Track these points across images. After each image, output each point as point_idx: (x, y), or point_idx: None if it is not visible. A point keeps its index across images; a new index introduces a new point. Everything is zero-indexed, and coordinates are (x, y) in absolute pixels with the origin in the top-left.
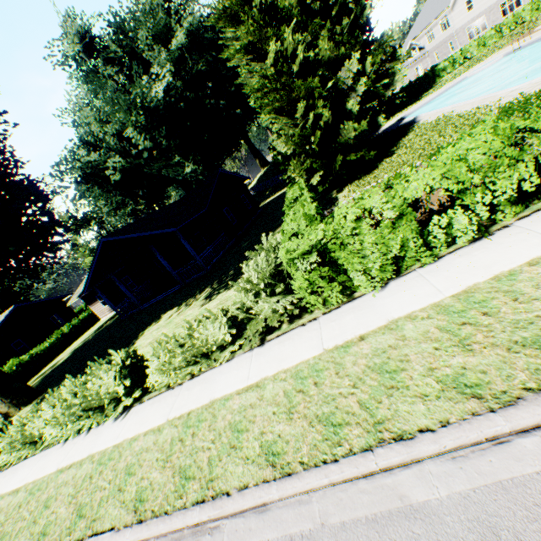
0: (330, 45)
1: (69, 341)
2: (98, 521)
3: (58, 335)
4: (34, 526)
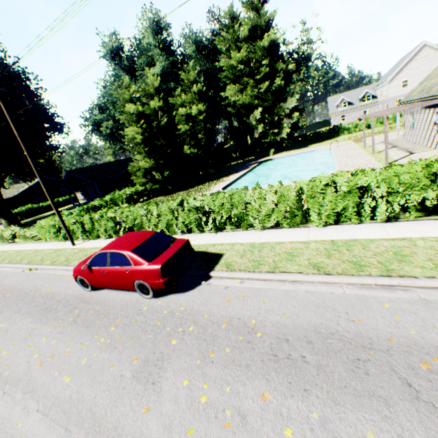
0: (248, 97)
1: (60, 206)
2: None
3: (56, 201)
4: None
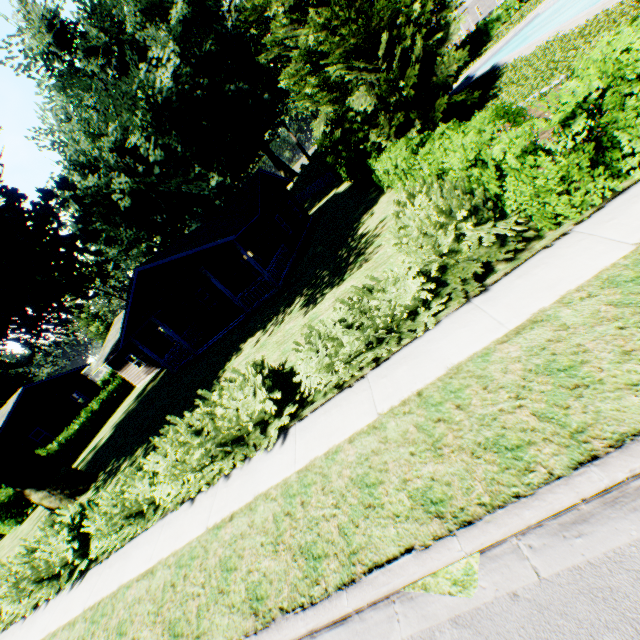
0: None
1: (102, 420)
2: (363, 551)
3: (87, 413)
4: (225, 597)
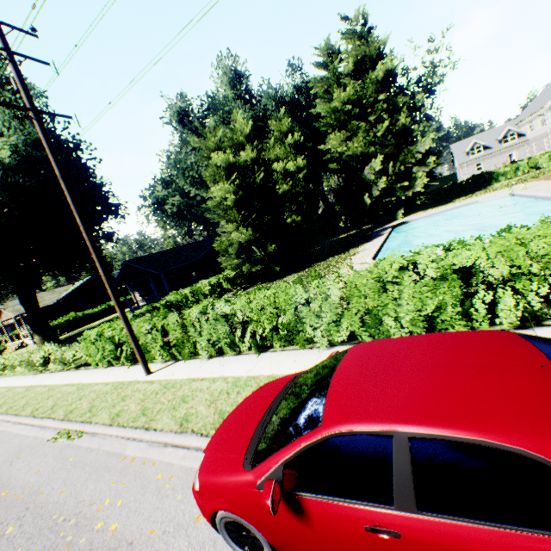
0: (360, 144)
1: (112, 312)
2: None
3: (107, 305)
4: None
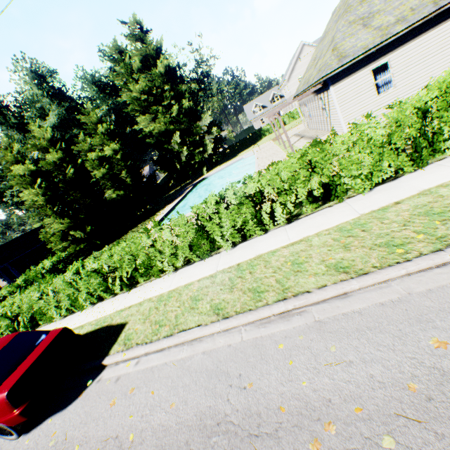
0: (162, 124)
1: None
2: None
3: None
4: None
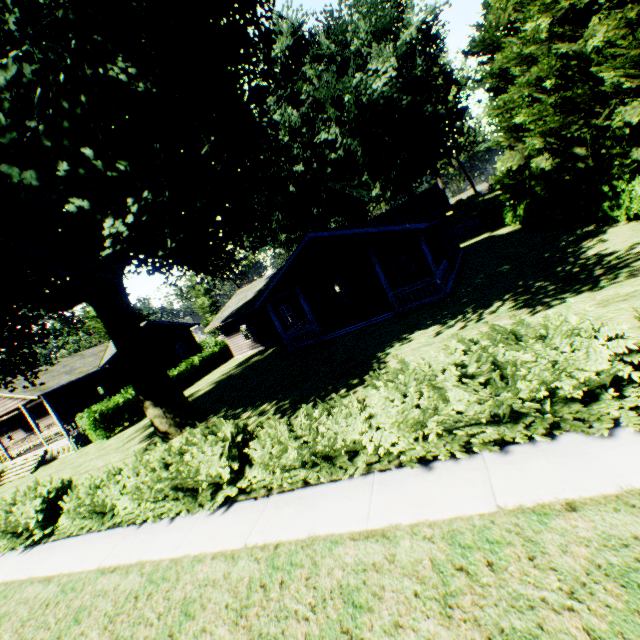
0: None
1: (197, 376)
2: None
3: (188, 364)
4: None
